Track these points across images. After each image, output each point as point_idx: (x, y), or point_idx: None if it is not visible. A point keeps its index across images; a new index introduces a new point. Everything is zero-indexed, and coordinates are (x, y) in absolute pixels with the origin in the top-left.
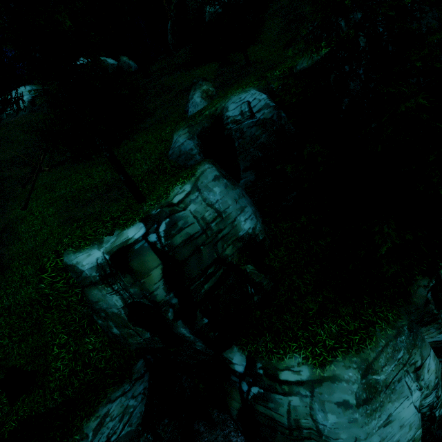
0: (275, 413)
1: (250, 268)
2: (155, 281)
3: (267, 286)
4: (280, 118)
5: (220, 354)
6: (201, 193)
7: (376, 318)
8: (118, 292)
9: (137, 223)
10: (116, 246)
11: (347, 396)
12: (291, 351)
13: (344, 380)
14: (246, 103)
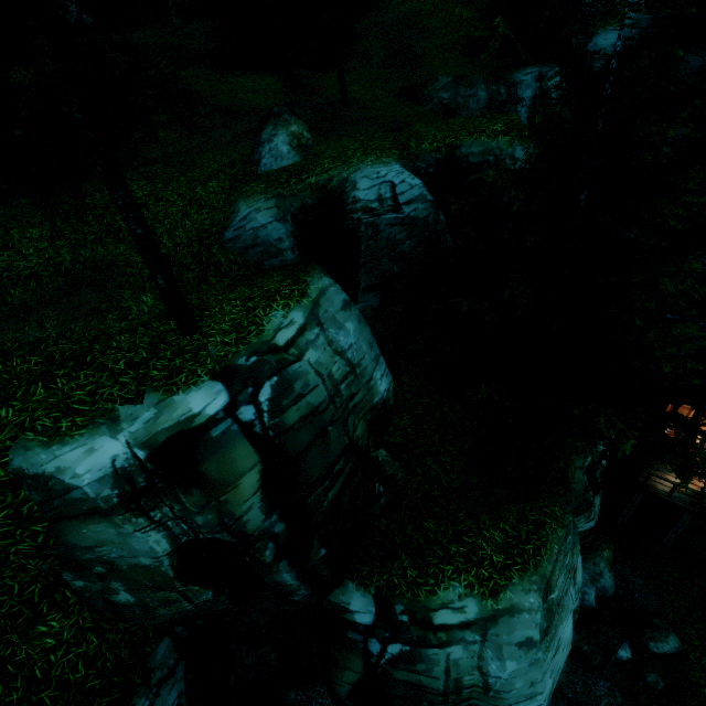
0: (426, 677)
1: (382, 455)
2: (246, 496)
3: (401, 479)
4: (437, 222)
5: (324, 599)
6: (324, 330)
7: (543, 516)
8: (162, 525)
9: (208, 382)
10: (163, 430)
11: (531, 631)
12: (446, 579)
13: (526, 609)
14: (388, 185)
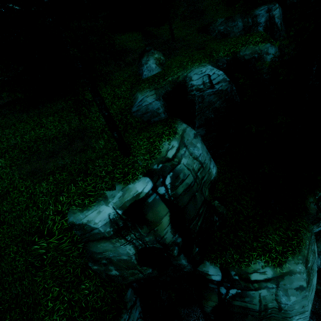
0: (250, 304)
1: (216, 203)
2: (164, 227)
3: (225, 213)
4: (232, 90)
5: (195, 269)
6: (188, 149)
7: (298, 227)
8: (131, 242)
9: (142, 177)
10: (127, 201)
11: (302, 282)
12: (254, 259)
13: (297, 272)
14: (206, 76)
